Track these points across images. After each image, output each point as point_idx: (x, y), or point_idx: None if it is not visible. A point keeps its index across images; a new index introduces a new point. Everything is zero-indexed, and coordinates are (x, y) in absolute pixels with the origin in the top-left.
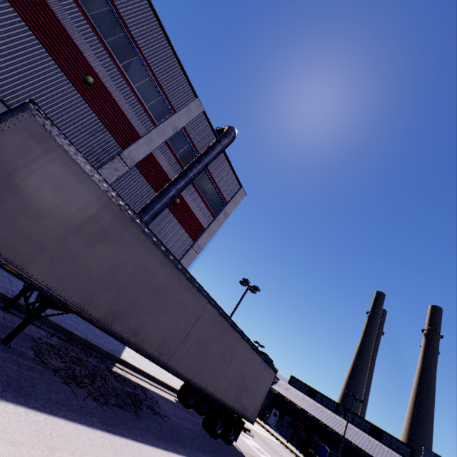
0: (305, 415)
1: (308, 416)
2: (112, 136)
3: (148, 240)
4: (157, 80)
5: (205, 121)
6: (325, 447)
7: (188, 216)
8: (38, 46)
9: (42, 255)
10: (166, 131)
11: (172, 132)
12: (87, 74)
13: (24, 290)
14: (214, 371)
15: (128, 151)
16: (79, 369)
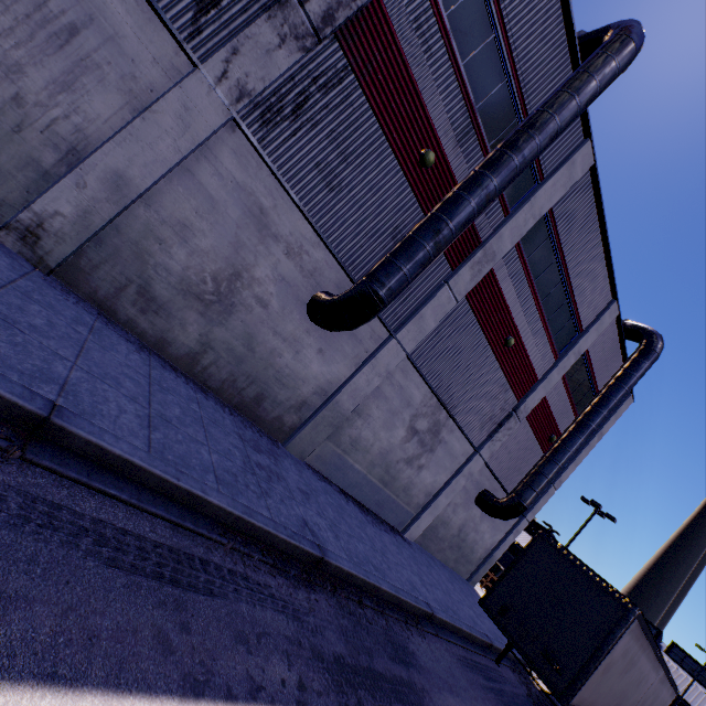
0: None
1: None
2: (512, 391)
3: (650, 651)
4: (574, 300)
5: (612, 324)
6: None
7: None
8: (476, 327)
9: (600, 698)
10: (567, 363)
11: (573, 361)
12: (508, 334)
13: (511, 649)
14: None
15: (524, 404)
16: None
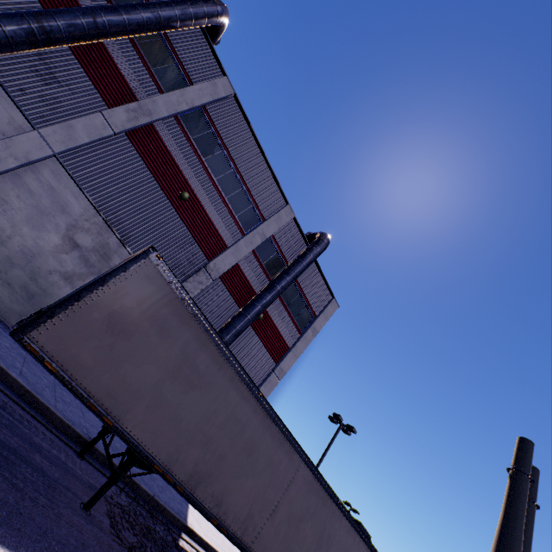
0: None
1: None
2: (200, 247)
3: (241, 383)
4: (249, 190)
5: (295, 227)
6: None
7: (271, 332)
8: (145, 169)
9: (138, 404)
10: (254, 240)
11: (260, 241)
12: (184, 190)
13: (103, 433)
14: None
15: (214, 263)
16: (150, 545)
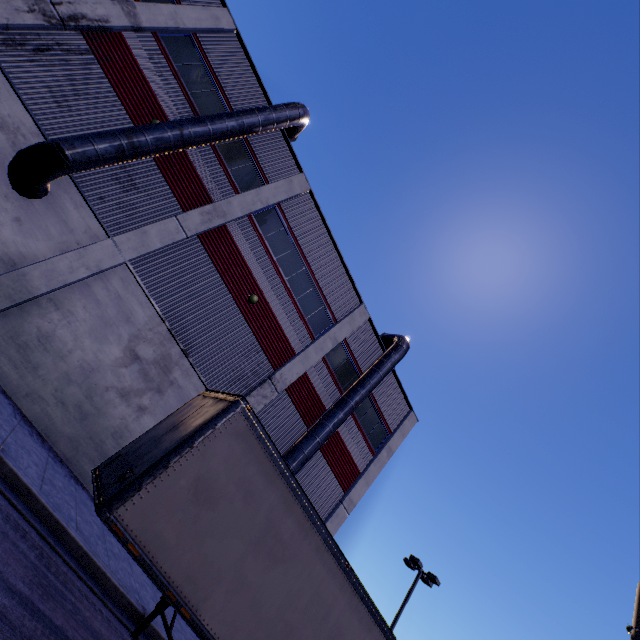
0: None
1: None
2: (266, 355)
3: (327, 553)
4: (321, 289)
5: (369, 329)
6: None
7: (340, 453)
8: (214, 272)
9: (218, 589)
10: (325, 345)
11: (331, 346)
12: (252, 293)
13: (162, 606)
14: None
15: (281, 373)
16: None
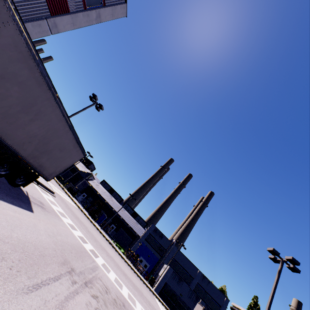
0: (102, 200)
1: (103, 201)
2: None
3: None
4: None
5: None
6: (106, 216)
7: None
8: None
9: None
10: None
11: None
12: None
13: None
14: (7, 115)
15: None
16: None
